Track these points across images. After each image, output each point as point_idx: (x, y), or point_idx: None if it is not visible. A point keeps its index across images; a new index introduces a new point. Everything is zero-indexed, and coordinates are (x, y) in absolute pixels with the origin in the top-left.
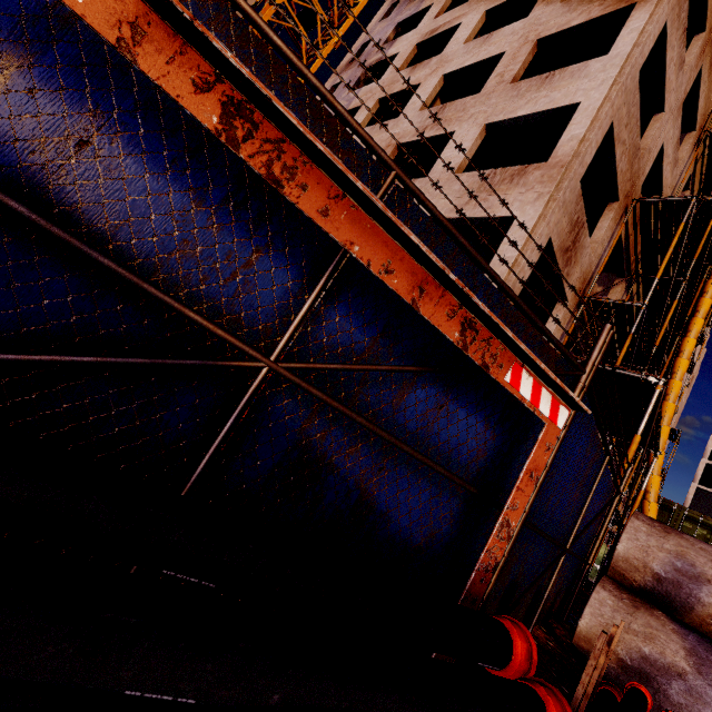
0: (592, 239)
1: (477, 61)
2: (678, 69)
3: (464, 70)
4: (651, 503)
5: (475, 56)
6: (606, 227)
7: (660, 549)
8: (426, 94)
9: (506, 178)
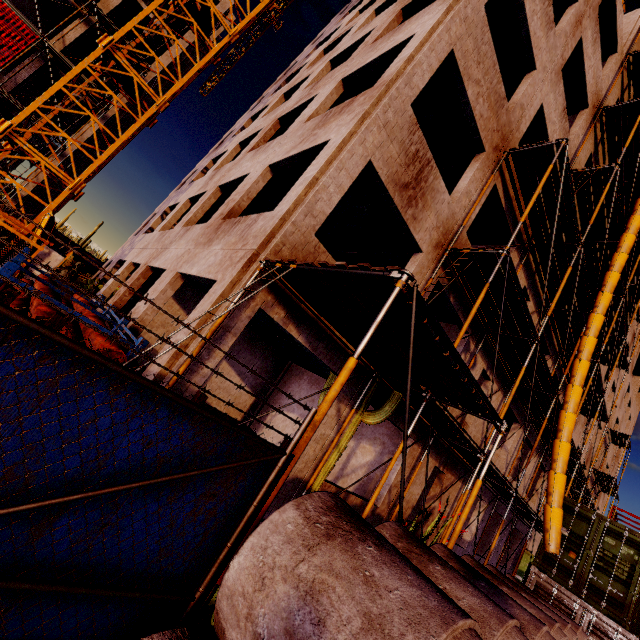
0: (455, 190)
1: (355, 41)
2: (546, 27)
3: (346, 53)
4: (554, 508)
5: (355, 38)
6: (471, 177)
7: (287, 574)
8: (313, 77)
9: (337, 111)
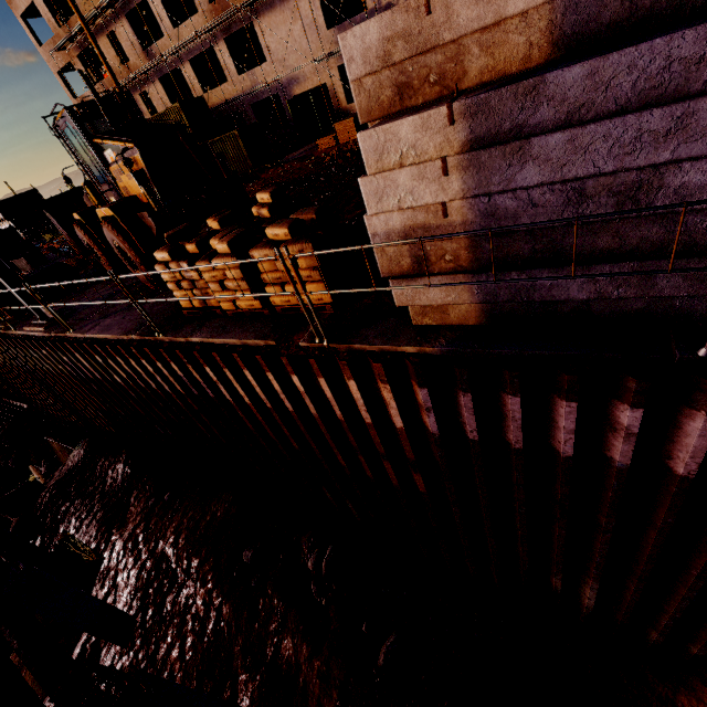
0: None
1: None
2: None
3: None
4: None
5: None
6: None
7: None
8: None
9: None
